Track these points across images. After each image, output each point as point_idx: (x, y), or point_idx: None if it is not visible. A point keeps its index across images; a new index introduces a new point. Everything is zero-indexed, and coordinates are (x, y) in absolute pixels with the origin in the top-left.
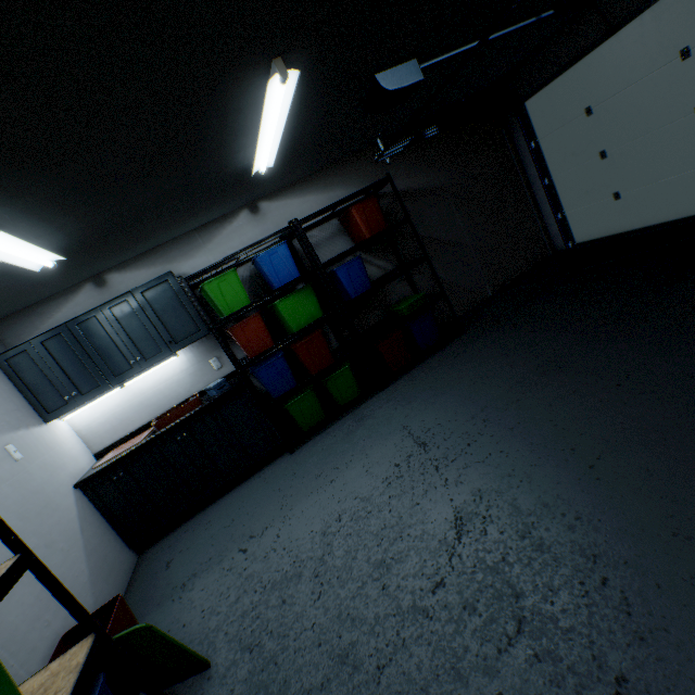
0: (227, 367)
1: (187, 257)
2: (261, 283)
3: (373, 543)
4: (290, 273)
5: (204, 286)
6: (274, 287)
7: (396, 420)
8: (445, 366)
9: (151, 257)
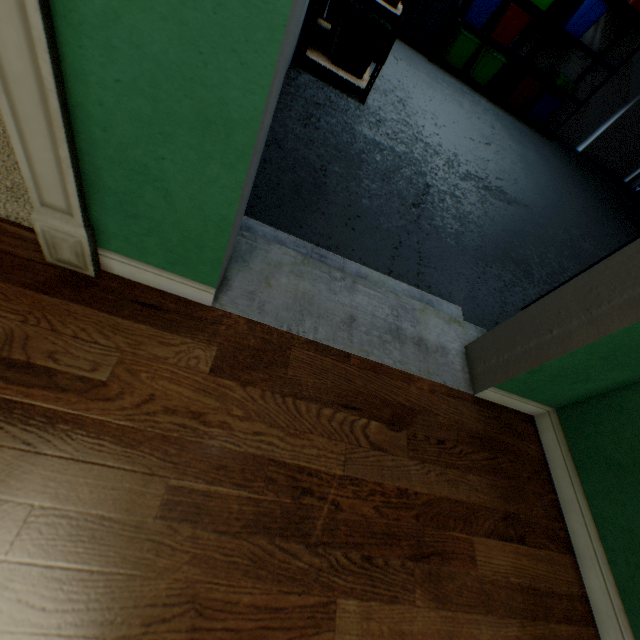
0: None
1: None
2: None
3: (455, 116)
4: None
5: None
6: None
7: (488, 114)
8: (526, 132)
9: None
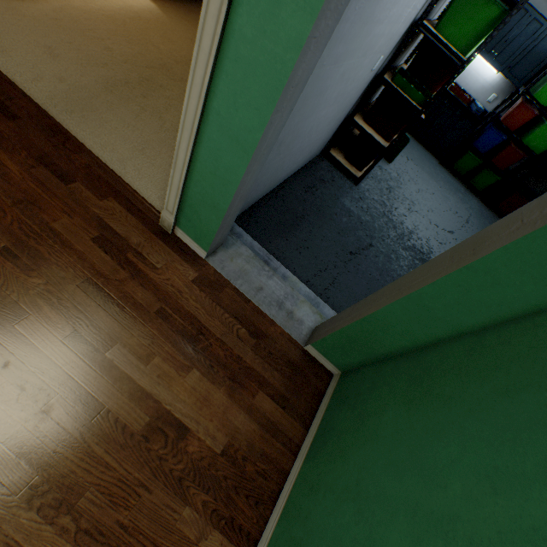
0: (489, 106)
1: None
2: None
3: (434, 207)
4: None
5: None
6: None
7: (471, 211)
8: None
9: None
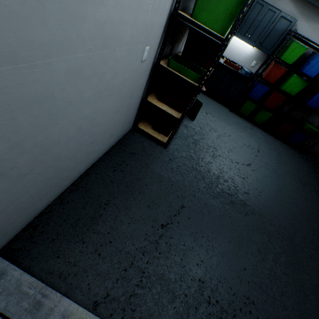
0: (253, 69)
1: (306, 19)
2: (301, 60)
3: (232, 146)
4: (313, 73)
5: (294, 42)
6: (302, 69)
7: (259, 141)
8: (285, 150)
9: (301, 4)
